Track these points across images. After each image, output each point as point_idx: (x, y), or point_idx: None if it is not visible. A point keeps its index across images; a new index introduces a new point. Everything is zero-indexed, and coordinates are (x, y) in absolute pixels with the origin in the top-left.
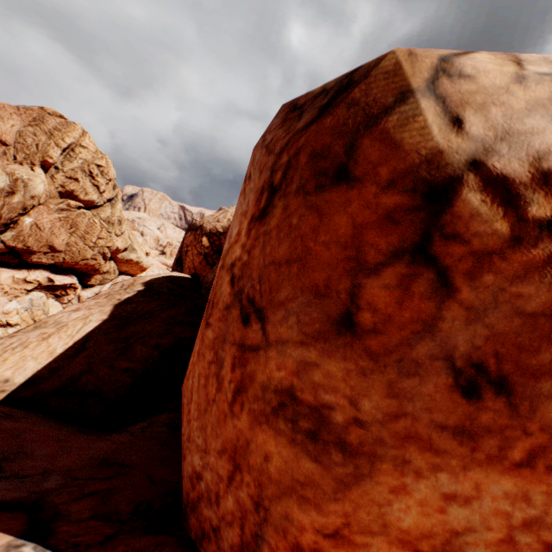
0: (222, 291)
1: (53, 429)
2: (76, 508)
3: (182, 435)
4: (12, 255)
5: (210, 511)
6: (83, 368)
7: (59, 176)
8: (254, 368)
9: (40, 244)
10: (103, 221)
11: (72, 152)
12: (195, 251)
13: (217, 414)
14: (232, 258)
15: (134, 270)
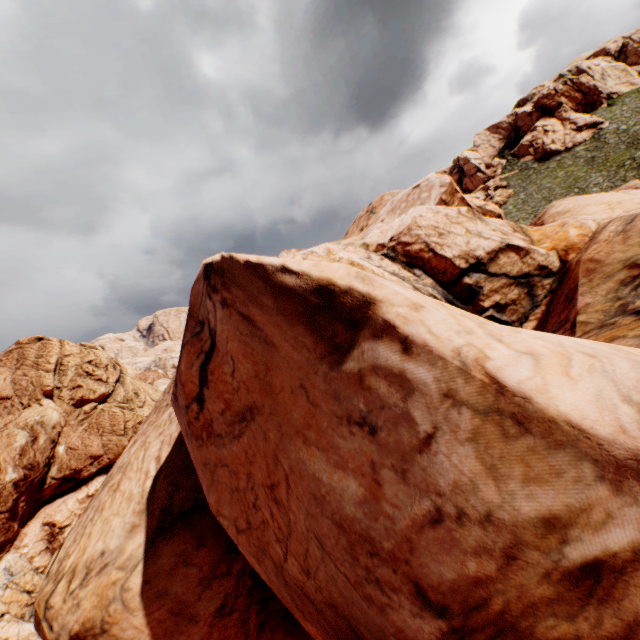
0: None
1: None
2: None
3: None
4: (67, 482)
5: None
6: None
7: (65, 392)
8: None
9: (82, 460)
10: (122, 403)
11: (62, 366)
12: None
13: None
14: None
15: None
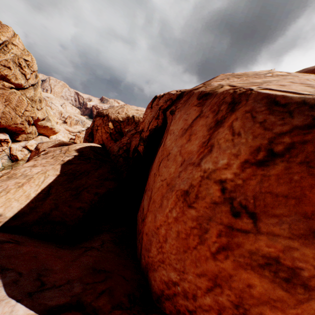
0: (210, 193)
1: (46, 248)
2: (101, 303)
3: (149, 257)
4: None
5: (185, 302)
6: (51, 207)
7: None
8: (241, 241)
9: None
10: (28, 99)
11: (5, 47)
12: (103, 130)
13: (198, 255)
14: (221, 177)
15: (49, 133)
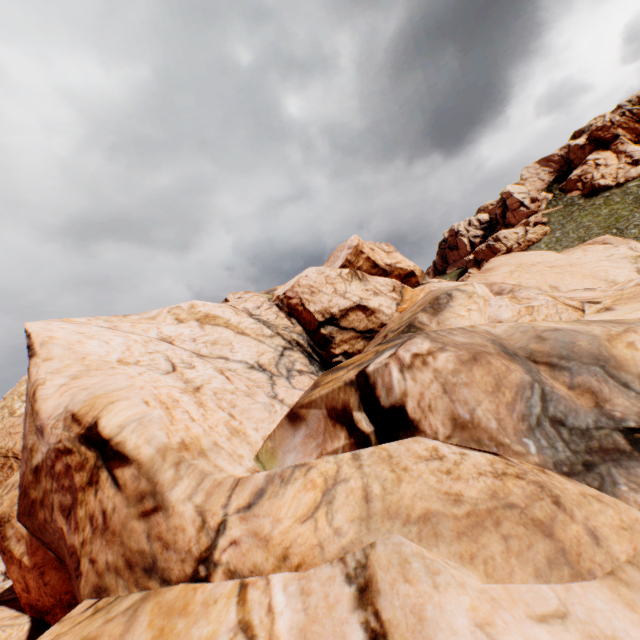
0: None
1: None
2: None
3: None
4: None
5: None
6: None
7: None
8: None
9: None
10: None
11: None
12: None
13: None
14: None
15: None
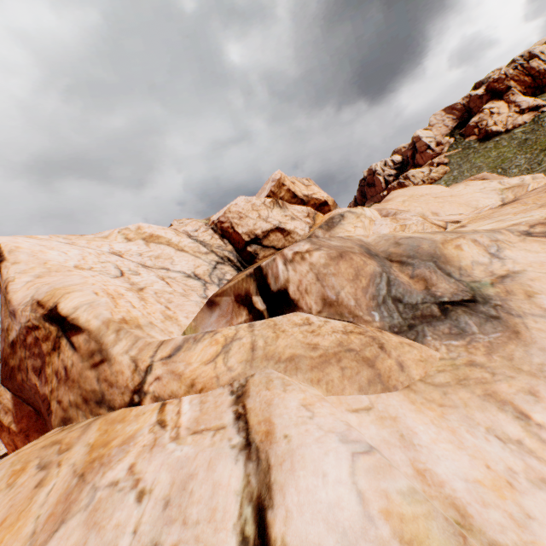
0: None
1: None
2: None
3: None
4: None
5: None
6: None
7: None
8: None
9: None
10: None
11: None
12: None
13: None
14: None
15: None
